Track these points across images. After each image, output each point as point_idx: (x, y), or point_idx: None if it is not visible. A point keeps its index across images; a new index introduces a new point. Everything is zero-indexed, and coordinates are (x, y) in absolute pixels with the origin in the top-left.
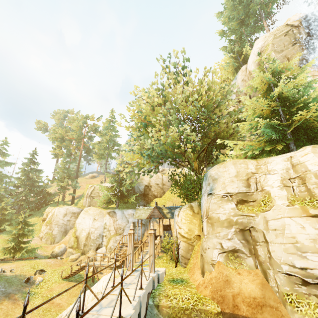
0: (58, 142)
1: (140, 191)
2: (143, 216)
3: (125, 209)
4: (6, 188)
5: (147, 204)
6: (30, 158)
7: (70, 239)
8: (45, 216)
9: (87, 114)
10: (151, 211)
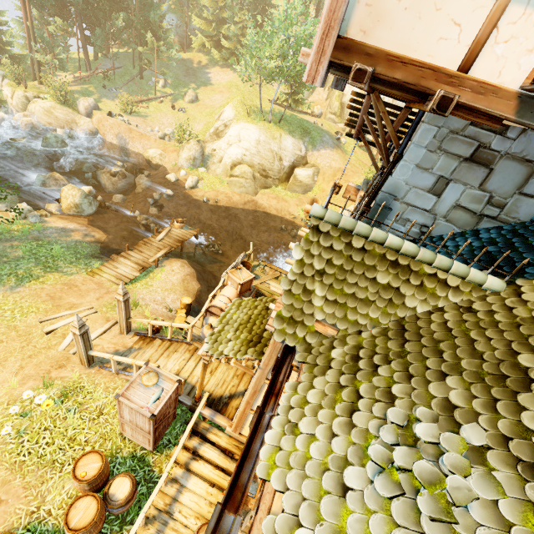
0: None
1: None
2: None
3: None
4: None
5: None
6: None
7: (333, 104)
8: None
9: None
10: None
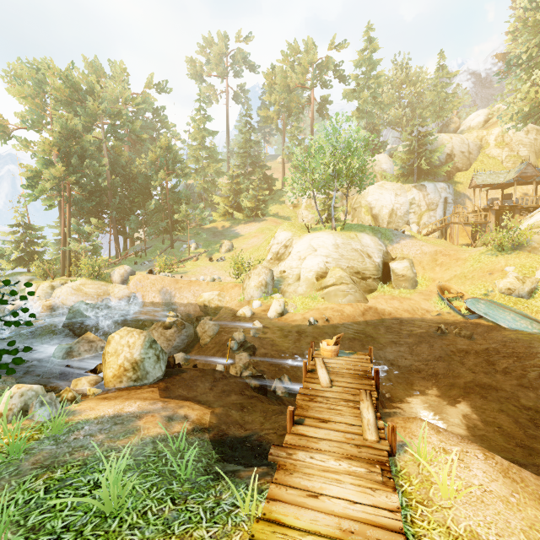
0: (283, 94)
1: (441, 161)
2: (490, 181)
3: (435, 182)
4: (216, 169)
5: (449, 180)
6: (245, 122)
7: (364, 219)
8: (296, 202)
9: (311, 38)
10: (523, 169)
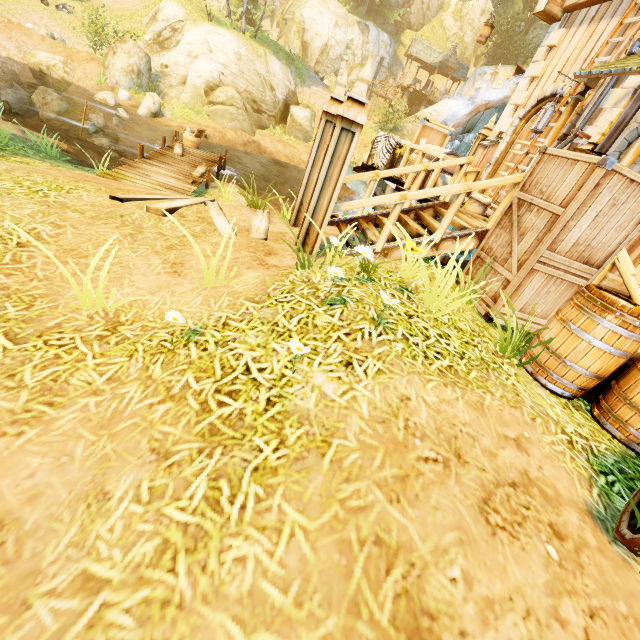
0: None
1: (398, 2)
2: (422, 56)
3: (381, 30)
4: None
5: (396, 36)
6: None
7: (293, 43)
8: None
9: None
10: (449, 55)
